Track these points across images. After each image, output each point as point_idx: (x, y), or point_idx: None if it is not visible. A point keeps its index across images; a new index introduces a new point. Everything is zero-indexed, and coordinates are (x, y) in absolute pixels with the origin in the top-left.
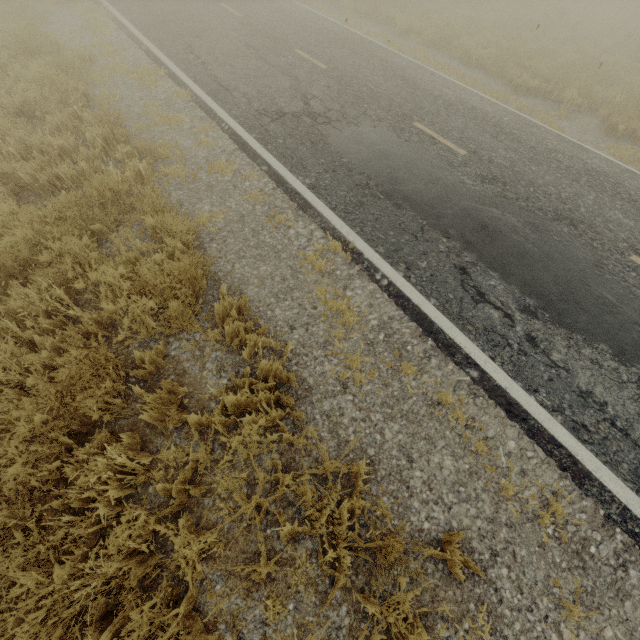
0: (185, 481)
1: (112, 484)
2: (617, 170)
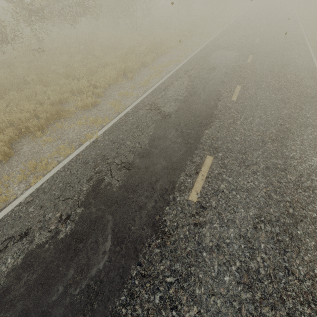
0: None
1: None
2: (313, 87)
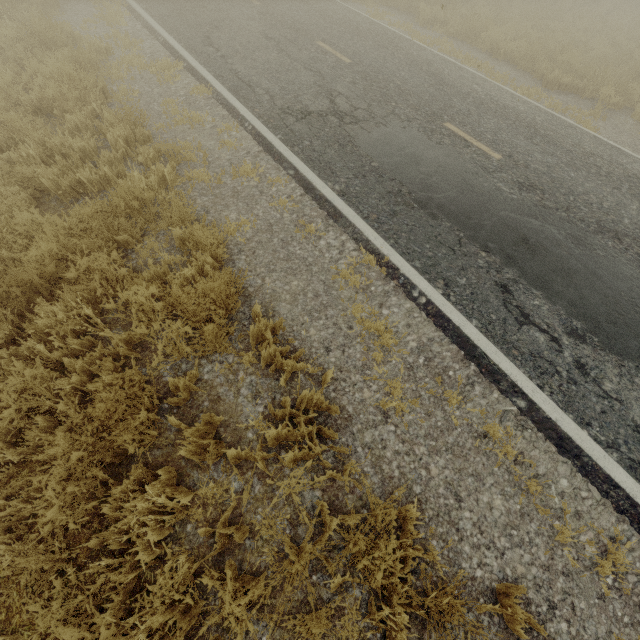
0: (225, 521)
1: (150, 524)
2: None
